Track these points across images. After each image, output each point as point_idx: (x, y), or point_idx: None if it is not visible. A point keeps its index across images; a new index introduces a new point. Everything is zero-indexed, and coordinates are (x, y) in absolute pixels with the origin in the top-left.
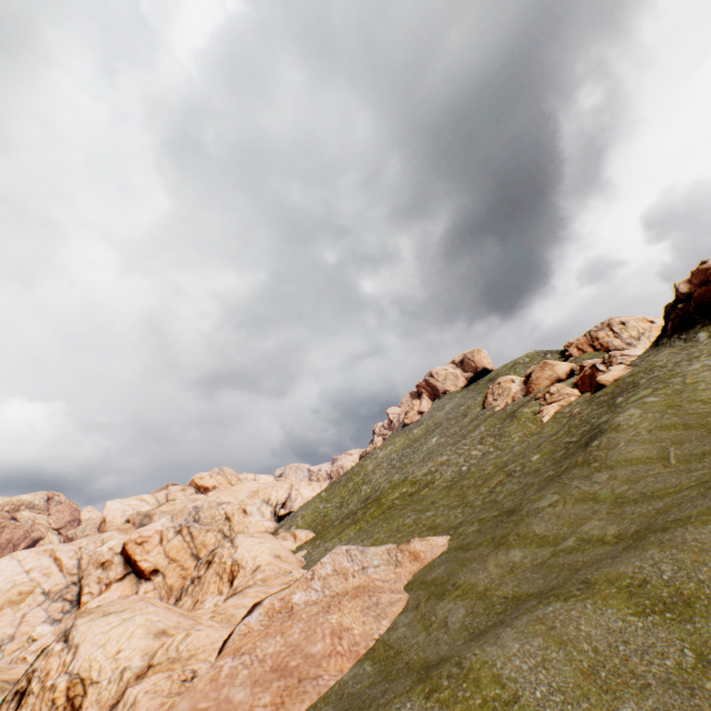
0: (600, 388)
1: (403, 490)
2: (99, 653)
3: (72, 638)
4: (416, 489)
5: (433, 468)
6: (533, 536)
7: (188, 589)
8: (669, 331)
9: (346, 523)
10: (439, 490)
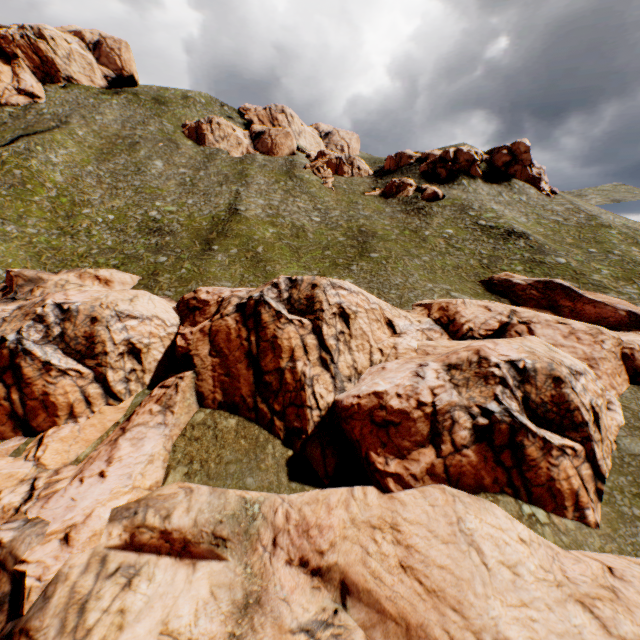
0: (438, 197)
1: (273, 231)
2: (582, 364)
3: (581, 370)
4: (292, 232)
5: (270, 211)
6: (589, 271)
7: (340, 349)
8: (446, 176)
9: (232, 262)
10: (351, 238)
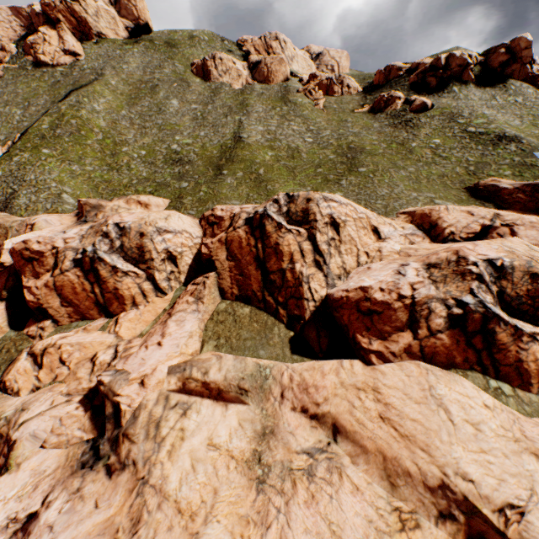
0: (426, 107)
1: (271, 154)
2: None
3: None
4: (287, 154)
5: (269, 136)
6: None
7: (331, 253)
8: (435, 84)
9: (239, 184)
10: (340, 156)
